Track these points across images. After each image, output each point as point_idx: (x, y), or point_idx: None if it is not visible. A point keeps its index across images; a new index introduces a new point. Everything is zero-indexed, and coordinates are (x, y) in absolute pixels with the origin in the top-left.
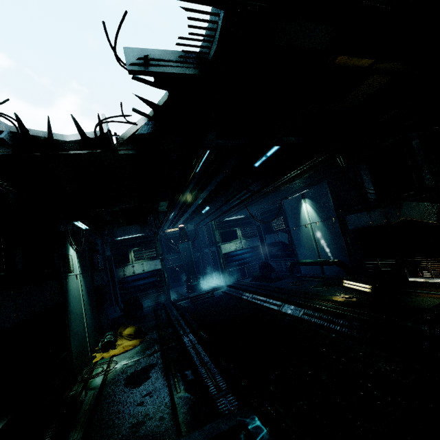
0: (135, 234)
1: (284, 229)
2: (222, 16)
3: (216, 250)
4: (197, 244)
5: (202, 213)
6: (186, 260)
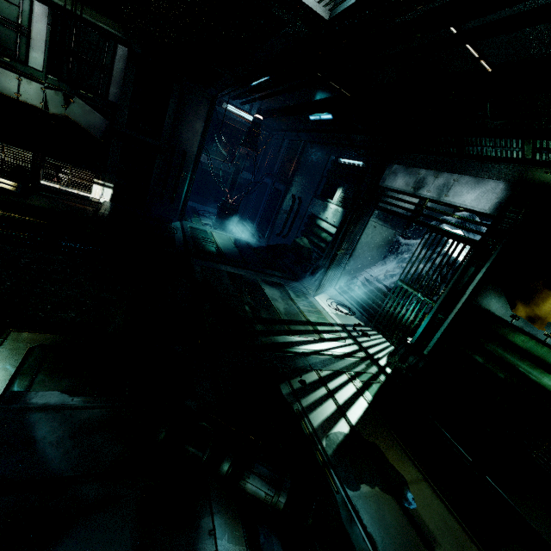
0: None
1: None
2: (324, 16)
3: None
4: None
5: None
6: None
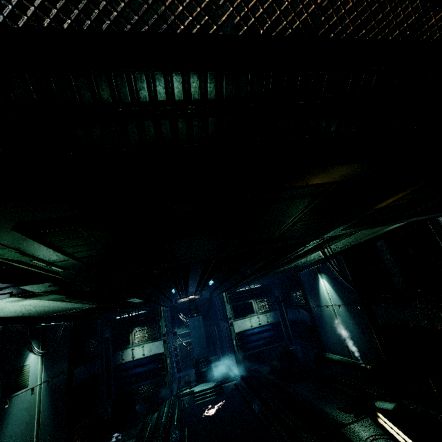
0: (137, 312)
1: (304, 307)
2: None
3: (228, 328)
4: (213, 315)
5: (210, 285)
6: (197, 337)
